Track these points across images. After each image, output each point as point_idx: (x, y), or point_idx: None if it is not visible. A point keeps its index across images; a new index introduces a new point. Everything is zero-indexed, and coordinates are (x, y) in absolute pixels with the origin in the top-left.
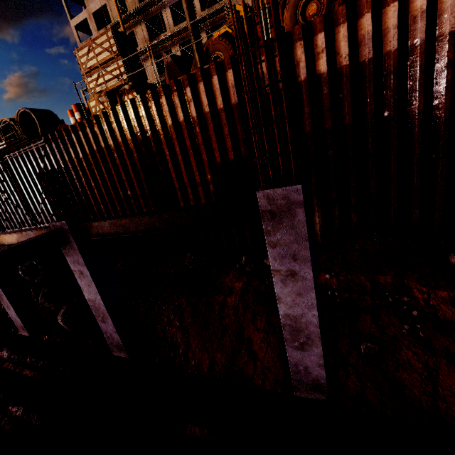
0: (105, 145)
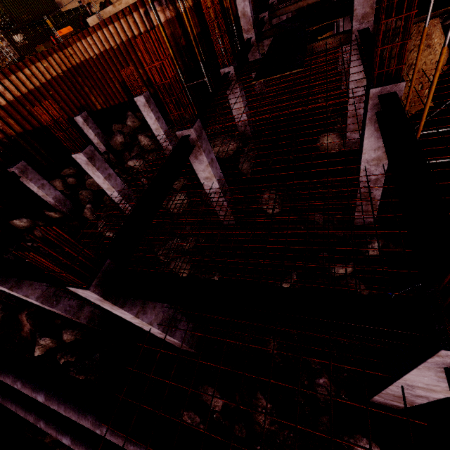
0: None
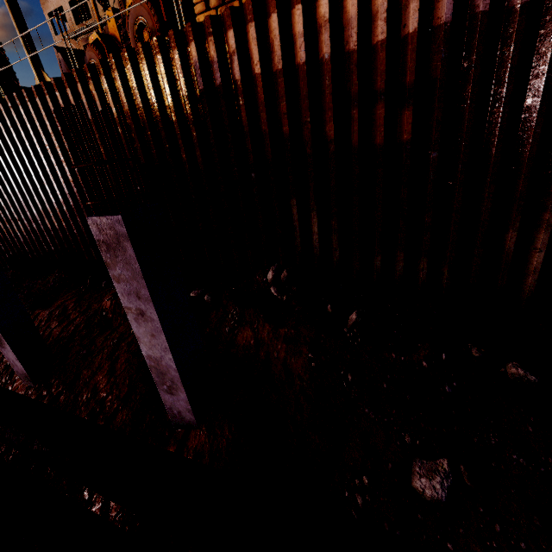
0: None
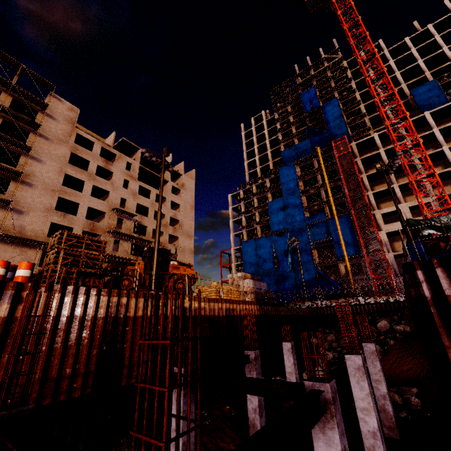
0: (70, 314)
